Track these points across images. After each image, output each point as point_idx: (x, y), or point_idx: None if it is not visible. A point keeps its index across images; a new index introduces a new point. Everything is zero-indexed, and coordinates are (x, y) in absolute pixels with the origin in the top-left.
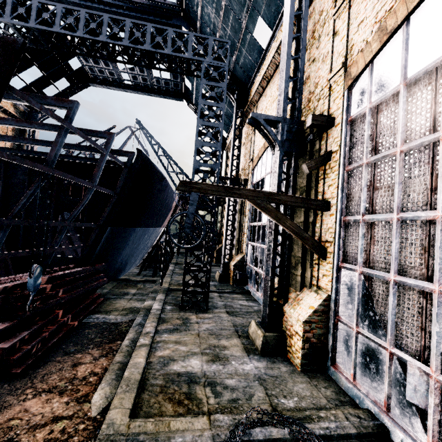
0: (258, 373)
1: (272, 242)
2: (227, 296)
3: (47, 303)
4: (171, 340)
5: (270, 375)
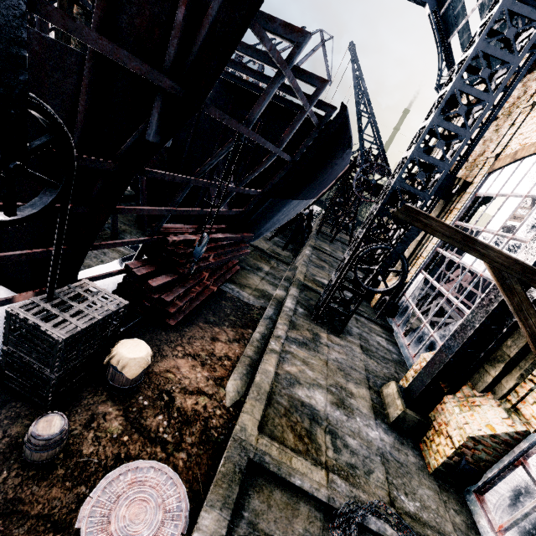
0: (382, 447)
1: (480, 321)
2: (364, 323)
3: (201, 266)
4: (299, 356)
5: (395, 458)
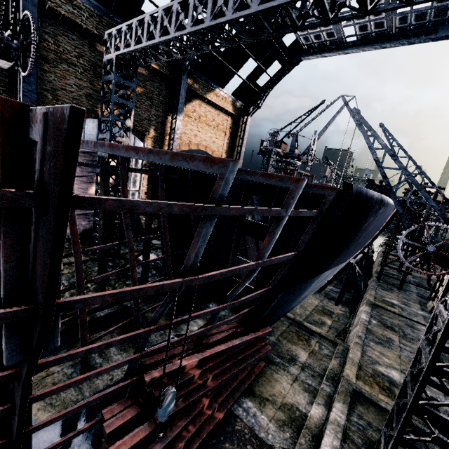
0: None
1: None
2: None
3: (190, 401)
4: None
5: None
